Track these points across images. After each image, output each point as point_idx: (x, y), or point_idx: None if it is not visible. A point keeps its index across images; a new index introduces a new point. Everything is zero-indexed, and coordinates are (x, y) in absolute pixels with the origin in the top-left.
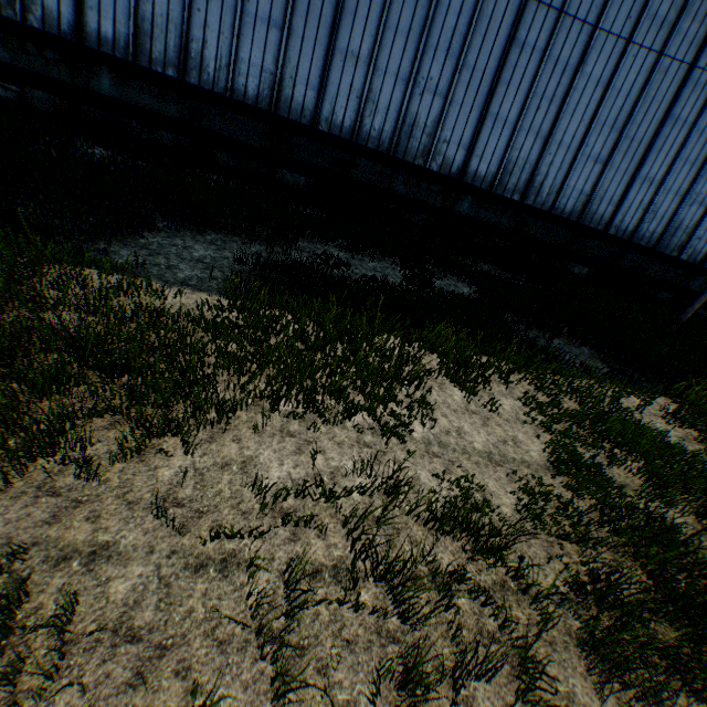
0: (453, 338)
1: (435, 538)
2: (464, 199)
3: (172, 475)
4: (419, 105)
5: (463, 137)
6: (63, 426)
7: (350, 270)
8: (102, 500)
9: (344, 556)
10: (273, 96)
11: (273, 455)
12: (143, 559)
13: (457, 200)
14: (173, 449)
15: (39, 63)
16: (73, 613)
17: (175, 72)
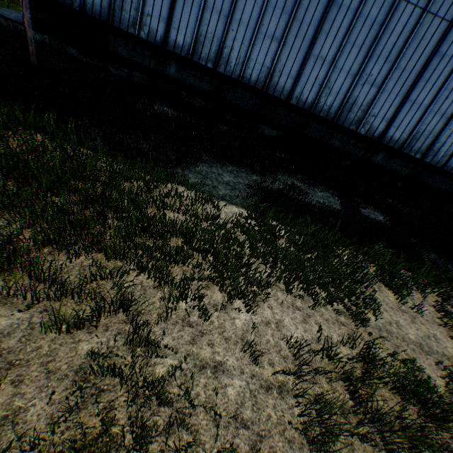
0: (387, 256)
1: (407, 403)
2: (379, 153)
3: (243, 324)
4: (359, 91)
5: (386, 113)
6: (189, 285)
7: (308, 196)
8: (212, 334)
9: (344, 399)
10: (266, 81)
11: (291, 321)
12: (239, 376)
13: (374, 154)
14: (240, 307)
15: (140, 57)
16: (213, 402)
17: (211, 65)
